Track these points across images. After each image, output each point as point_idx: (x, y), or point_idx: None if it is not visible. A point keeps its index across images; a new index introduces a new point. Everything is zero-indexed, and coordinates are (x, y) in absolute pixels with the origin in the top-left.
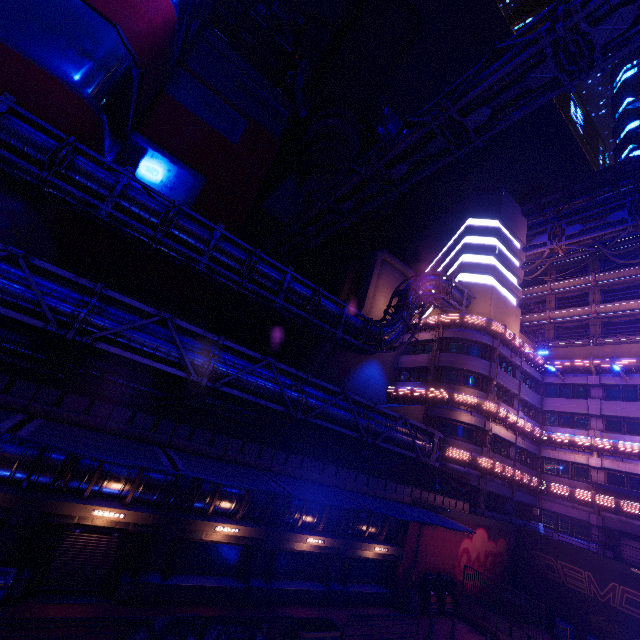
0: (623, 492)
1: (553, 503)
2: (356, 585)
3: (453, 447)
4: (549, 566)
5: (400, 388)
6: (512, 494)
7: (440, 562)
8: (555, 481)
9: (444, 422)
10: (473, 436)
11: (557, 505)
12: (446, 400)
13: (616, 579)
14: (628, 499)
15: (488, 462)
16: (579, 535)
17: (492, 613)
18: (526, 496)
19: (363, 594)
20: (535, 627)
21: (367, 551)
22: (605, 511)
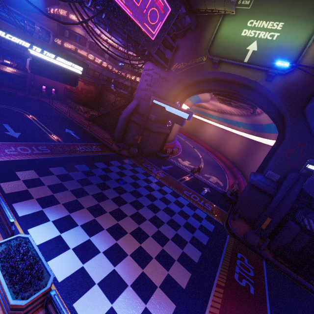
0: (136, 73)
1: (122, 80)
2: (1, 80)
3: (68, 43)
4: (106, 95)
5: (50, 8)
6: (102, 72)
7: (53, 84)
8: (125, 72)
9: (68, 31)
10: (81, 40)
11: (123, 80)
12: (68, 18)
13: (119, 97)
14: (139, 77)
15: (84, 53)
16: (126, 90)
17: (68, 99)
18: (111, 75)
19: (5, 83)
20: (96, 110)
21: (3, 68)
22: (134, 82)
